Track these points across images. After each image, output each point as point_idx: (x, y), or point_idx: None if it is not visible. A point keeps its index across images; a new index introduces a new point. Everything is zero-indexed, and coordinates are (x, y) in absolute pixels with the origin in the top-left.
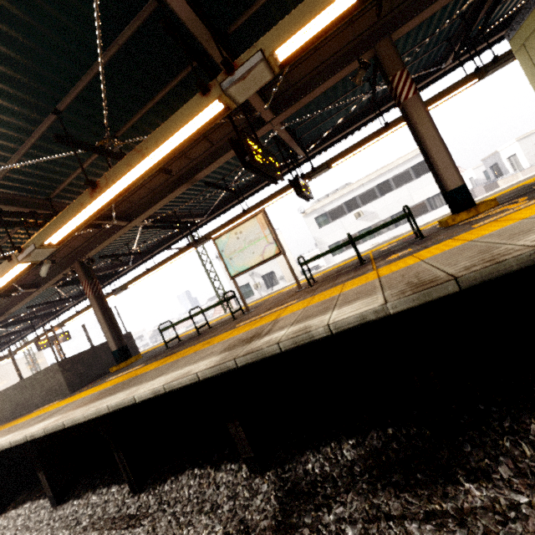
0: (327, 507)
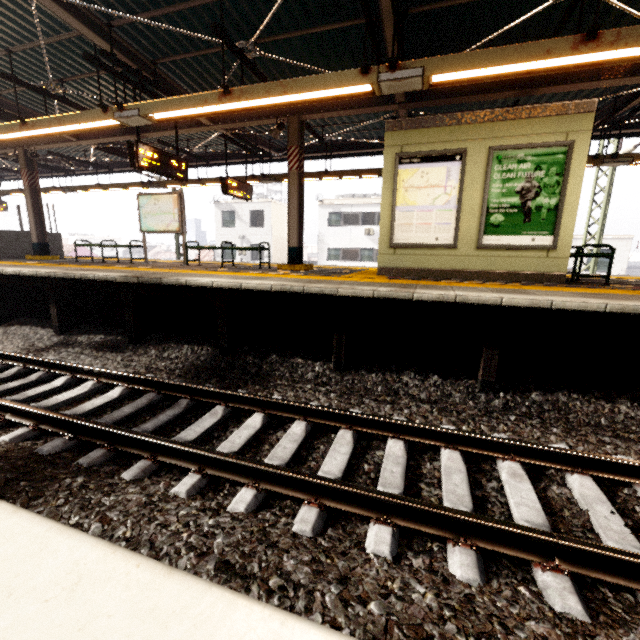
0: (68, 348)
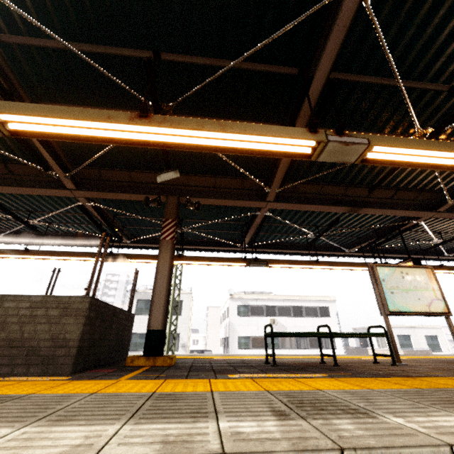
0: None
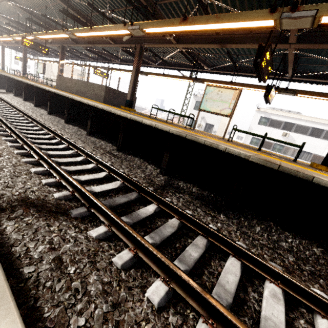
0: (178, 193)
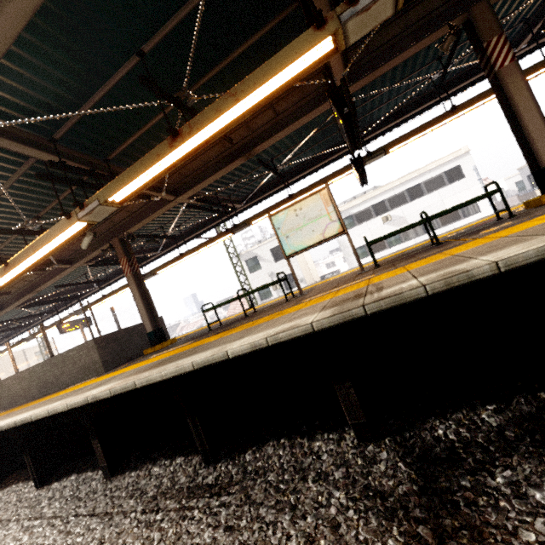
0: (486, 472)
